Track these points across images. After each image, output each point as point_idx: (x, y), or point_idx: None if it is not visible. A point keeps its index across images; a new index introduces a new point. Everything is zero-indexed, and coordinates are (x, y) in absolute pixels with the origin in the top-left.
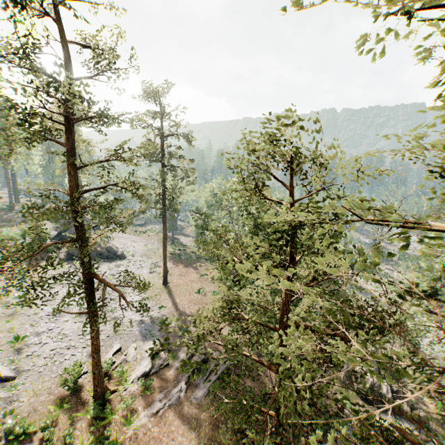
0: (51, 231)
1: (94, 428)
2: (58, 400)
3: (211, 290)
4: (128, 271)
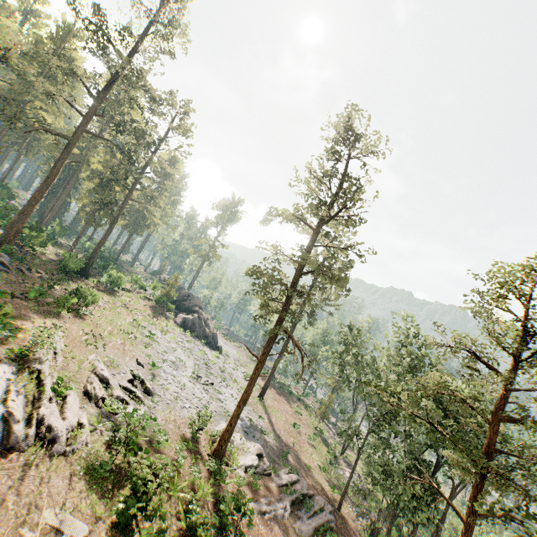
0: None
1: (210, 483)
2: (184, 436)
3: (306, 432)
4: (226, 366)
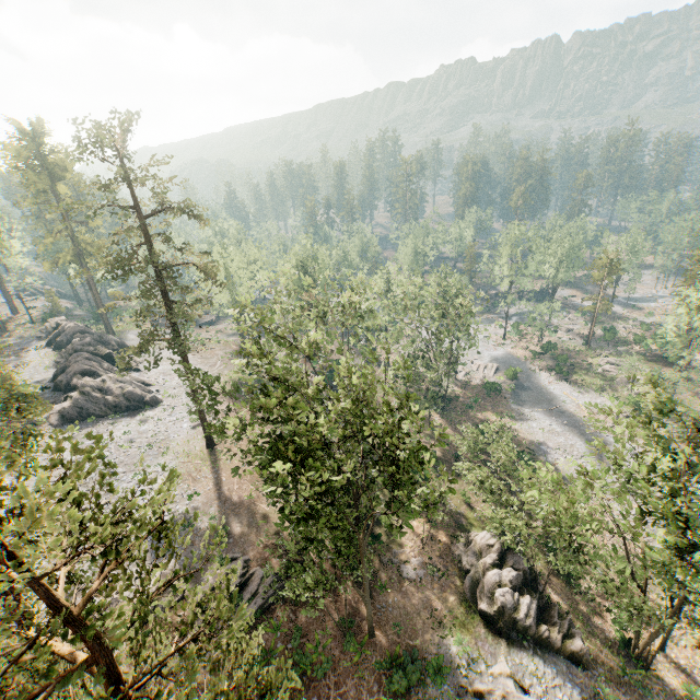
0: (50, 371)
1: None
2: None
3: None
4: (159, 429)
